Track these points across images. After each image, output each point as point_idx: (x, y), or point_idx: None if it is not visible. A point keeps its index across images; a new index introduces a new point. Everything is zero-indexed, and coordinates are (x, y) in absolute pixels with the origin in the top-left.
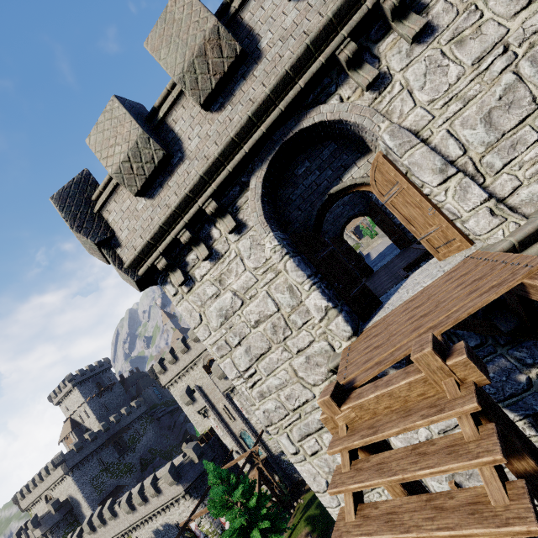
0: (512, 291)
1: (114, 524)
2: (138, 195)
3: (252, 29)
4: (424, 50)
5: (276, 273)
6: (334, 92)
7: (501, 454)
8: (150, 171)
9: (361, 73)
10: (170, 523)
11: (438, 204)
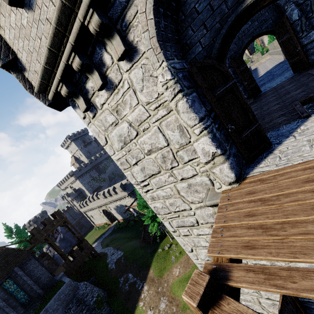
0: None
1: (99, 201)
2: (13, 4)
3: None
4: None
5: (168, 111)
6: None
7: None
8: None
9: None
10: (122, 204)
11: None
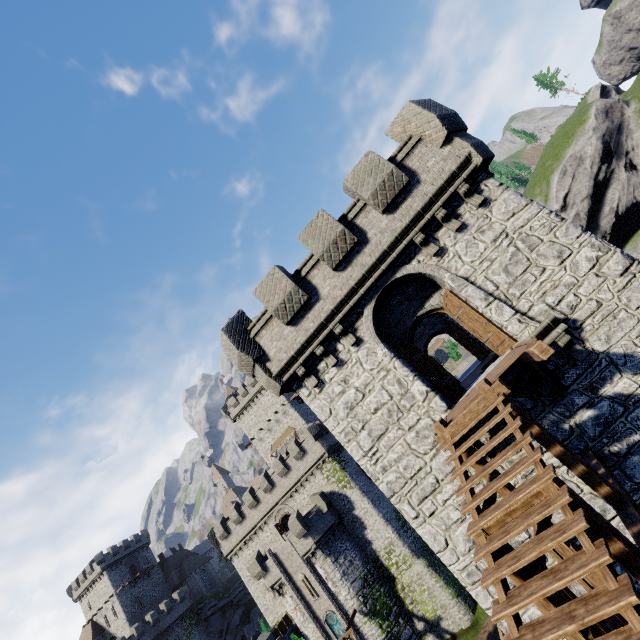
0: (531, 361)
1: None
2: (287, 324)
3: (362, 228)
4: (463, 236)
5: (387, 371)
6: (414, 258)
7: (510, 407)
8: (297, 309)
9: (429, 248)
10: None
11: (489, 318)
